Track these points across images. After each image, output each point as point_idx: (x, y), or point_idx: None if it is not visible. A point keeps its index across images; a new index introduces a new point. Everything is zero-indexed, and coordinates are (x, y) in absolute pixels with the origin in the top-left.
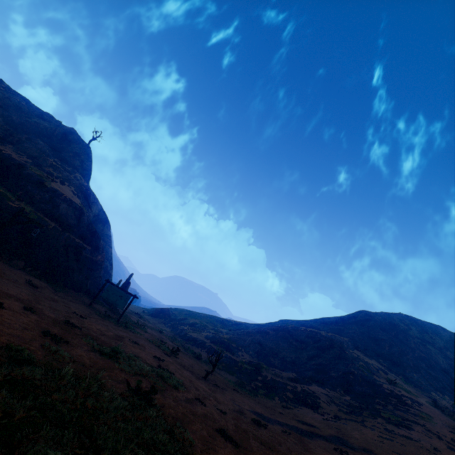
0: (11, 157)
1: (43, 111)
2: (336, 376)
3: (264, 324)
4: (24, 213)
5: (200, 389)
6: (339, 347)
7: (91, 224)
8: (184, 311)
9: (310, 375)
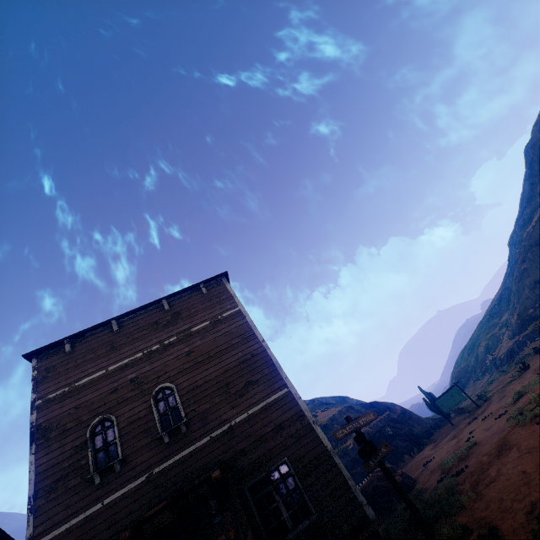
0: None
1: None
2: None
3: (509, 268)
4: None
5: None
6: None
7: (361, 405)
8: (463, 355)
9: None
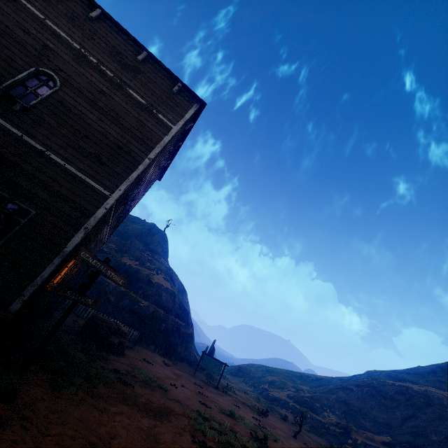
0: (131, 266)
1: (134, 217)
2: (438, 440)
3: (347, 378)
4: (148, 309)
5: (293, 445)
6: (437, 404)
7: (181, 303)
8: (260, 367)
9: (407, 439)
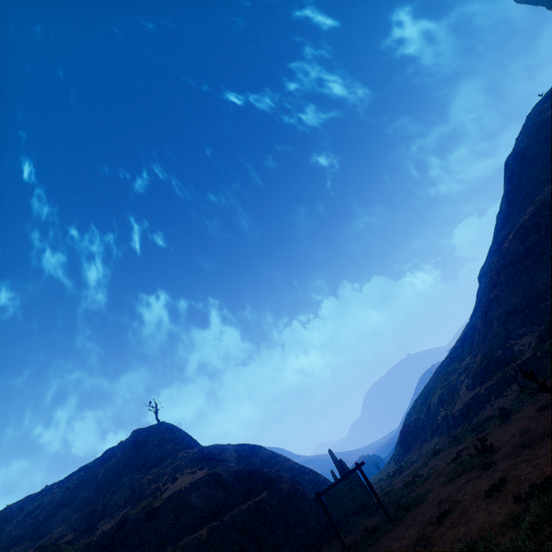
0: (104, 533)
1: (101, 456)
2: None
3: (477, 303)
4: None
5: None
6: None
7: (237, 472)
8: (416, 405)
9: None
